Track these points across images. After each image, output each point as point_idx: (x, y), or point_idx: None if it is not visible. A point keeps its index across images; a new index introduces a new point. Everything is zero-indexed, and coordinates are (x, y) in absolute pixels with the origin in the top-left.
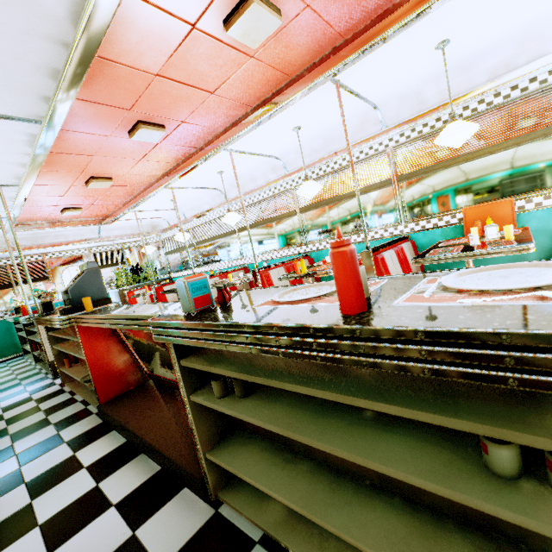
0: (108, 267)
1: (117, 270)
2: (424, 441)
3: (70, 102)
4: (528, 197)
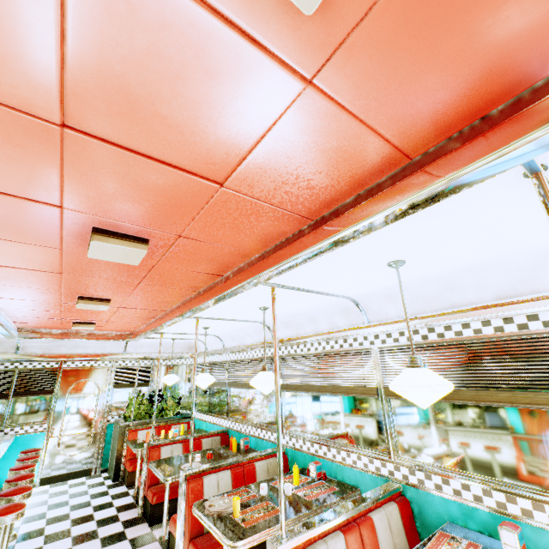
0: (127, 387)
1: (136, 392)
2: None
3: None
4: None
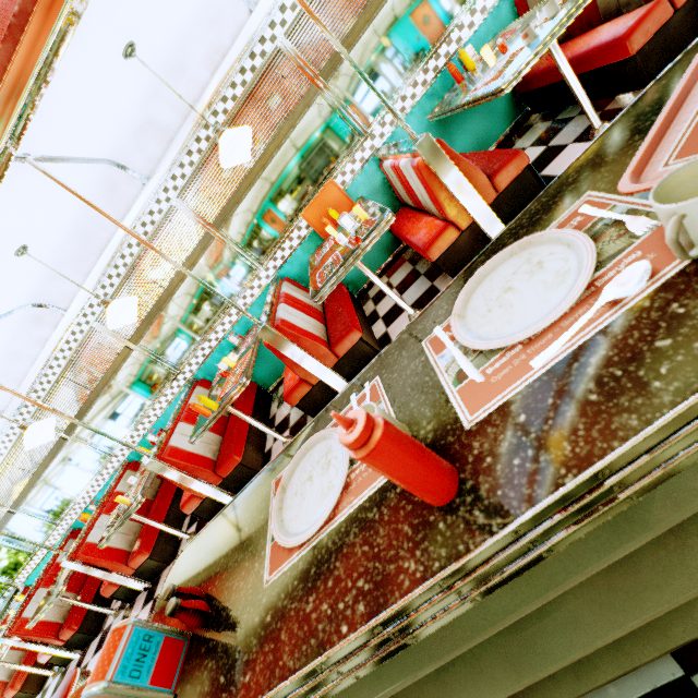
0: None
1: None
2: None
3: None
4: (340, 170)
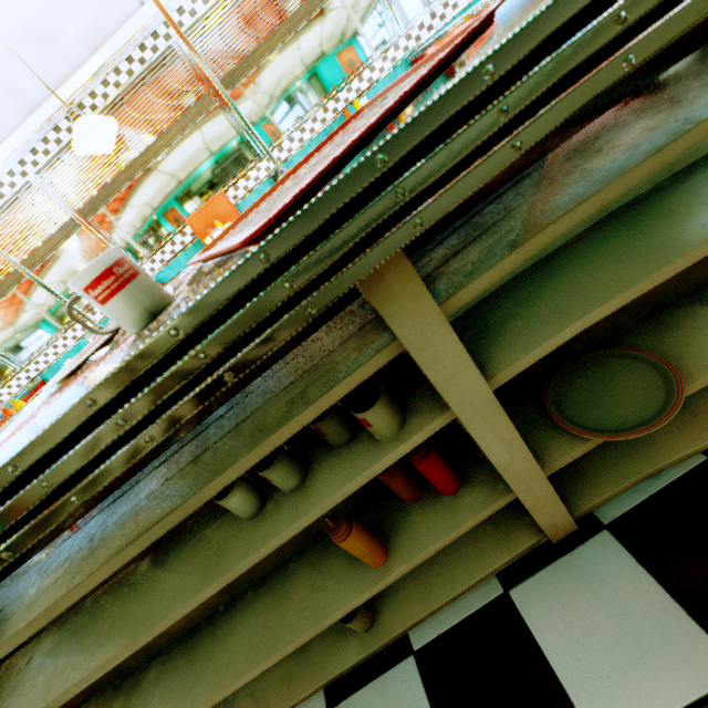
0: None
1: None
2: (199, 541)
3: None
4: (233, 184)
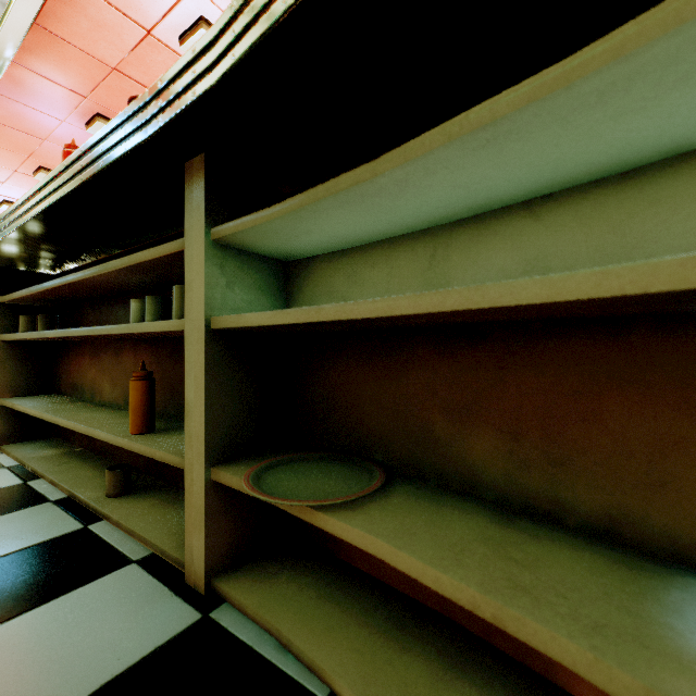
0: None
1: None
2: None
3: (6, 62)
4: None
